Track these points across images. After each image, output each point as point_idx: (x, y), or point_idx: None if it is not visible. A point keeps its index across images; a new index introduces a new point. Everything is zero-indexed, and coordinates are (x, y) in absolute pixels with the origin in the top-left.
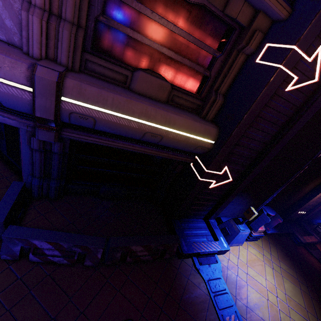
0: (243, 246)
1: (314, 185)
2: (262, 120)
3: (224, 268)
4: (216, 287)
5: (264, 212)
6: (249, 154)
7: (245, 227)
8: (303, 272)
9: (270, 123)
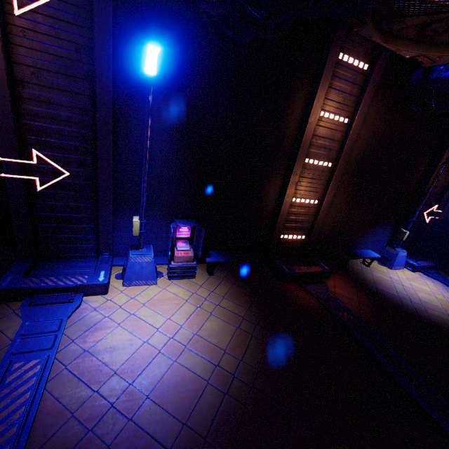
0: (159, 285)
1: (277, 186)
2: (42, 72)
3: (88, 309)
4: (39, 329)
5: (171, 224)
6: (75, 131)
7: (144, 252)
8: (265, 308)
9: (62, 76)
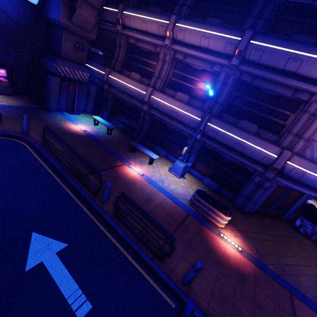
0: None
1: None
2: None
3: None
4: None
5: None
6: None
7: None
8: None
9: None
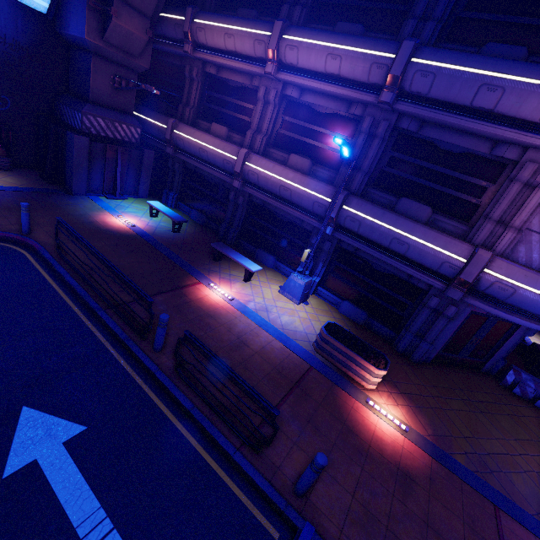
0: None
1: None
2: None
3: None
4: None
5: None
6: None
7: None
8: None
9: None
